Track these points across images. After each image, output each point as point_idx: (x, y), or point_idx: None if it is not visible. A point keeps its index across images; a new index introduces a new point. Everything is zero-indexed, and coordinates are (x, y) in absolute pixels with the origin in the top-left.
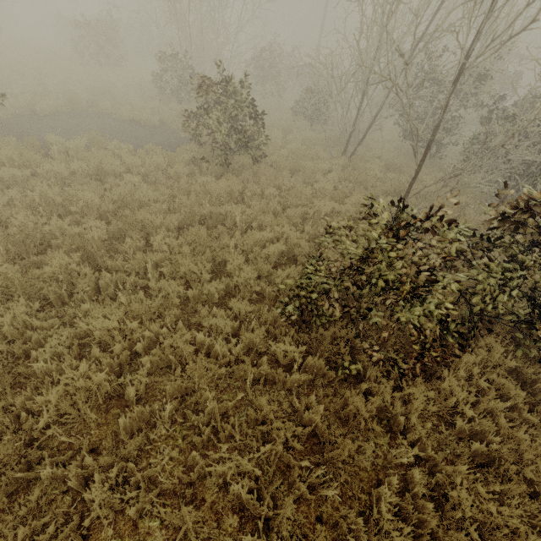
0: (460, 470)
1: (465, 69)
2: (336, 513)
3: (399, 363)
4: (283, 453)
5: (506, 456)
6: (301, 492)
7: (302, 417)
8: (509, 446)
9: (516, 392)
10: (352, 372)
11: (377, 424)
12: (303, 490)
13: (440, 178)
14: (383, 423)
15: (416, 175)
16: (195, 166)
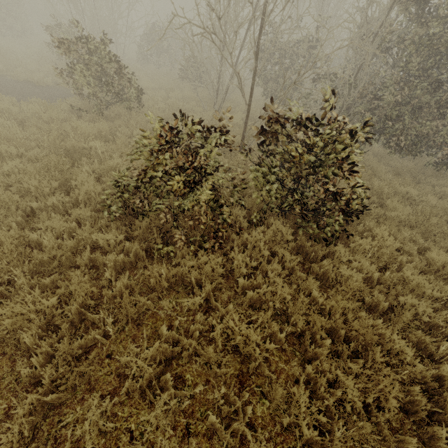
0: (229, 309)
1: (264, 24)
2: (126, 350)
3: (204, 244)
4: (83, 311)
5: (269, 297)
6: (92, 337)
7: (112, 287)
8: (270, 289)
9: (294, 258)
10: (163, 252)
11: (182, 290)
12: (95, 335)
13: (263, 114)
14: (188, 289)
15: (248, 113)
16: (79, 117)
